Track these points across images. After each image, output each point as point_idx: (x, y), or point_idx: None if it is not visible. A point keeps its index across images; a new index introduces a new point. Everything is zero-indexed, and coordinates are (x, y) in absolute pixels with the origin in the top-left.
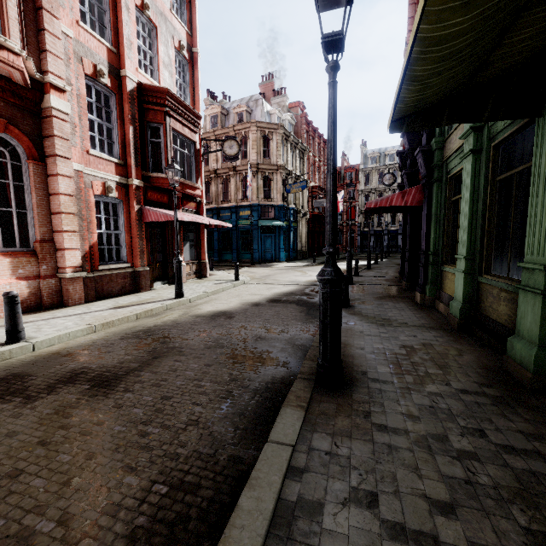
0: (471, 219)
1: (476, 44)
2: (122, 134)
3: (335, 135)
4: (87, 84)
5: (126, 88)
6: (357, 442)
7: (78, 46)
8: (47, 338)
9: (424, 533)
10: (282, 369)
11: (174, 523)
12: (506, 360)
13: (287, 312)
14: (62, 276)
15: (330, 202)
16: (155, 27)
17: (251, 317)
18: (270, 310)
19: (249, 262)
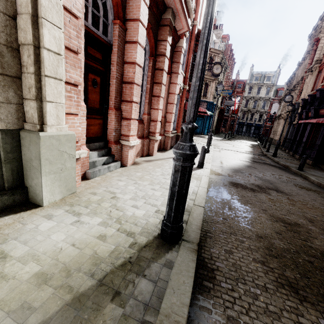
0: None
1: None
2: (187, 59)
3: None
4: None
5: (195, 32)
6: None
7: None
8: (210, 167)
9: None
10: None
11: None
12: None
13: (275, 169)
14: (167, 135)
15: None
16: None
17: (264, 169)
18: (264, 166)
19: None
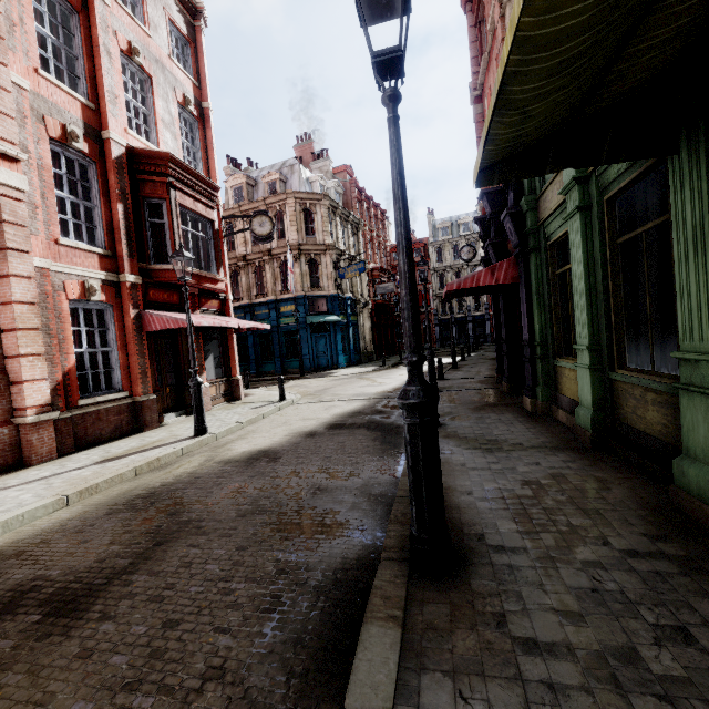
0: (589, 297)
1: (595, 51)
2: (108, 215)
3: (404, 191)
4: (53, 150)
5: (111, 154)
6: (497, 684)
7: (38, 101)
8: None
9: None
10: (357, 542)
11: None
12: (675, 493)
13: (356, 442)
14: (20, 422)
15: (406, 288)
16: (149, 77)
17: (304, 456)
18: (332, 441)
19: (298, 372)
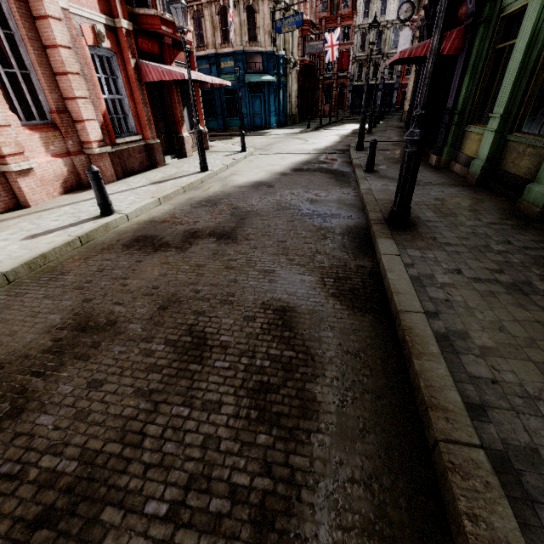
0: (519, 74)
1: None
2: None
3: None
4: None
5: None
6: (436, 251)
7: None
8: (133, 210)
9: (490, 280)
10: (350, 221)
11: (351, 290)
12: (520, 202)
13: (319, 179)
14: (90, 152)
15: (433, 62)
16: None
17: (290, 185)
18: (301, 178)
19: (237, 130)
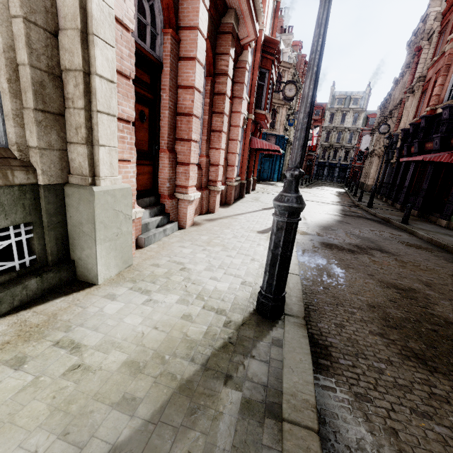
0: None
1: None
2: (252, 78)
3: None
4: None
5: (261, 40)
6: None
7: None
8: None
9: None
10: (446, 254)
11: None
12: None
13: (373, 223)
14: (230, 184)
15: None
16: None
17: (360, 224)
18: (359, 221)
19: None
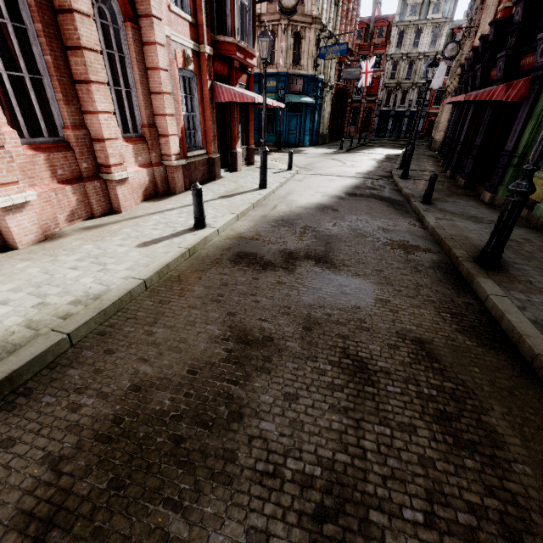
0: None
1: None
2: None
3: None
4: None
5: None
6: (539, 296)
7: None
8: (222, 225)
9: None
10: (432, 254)
11: (472, 327)
12: None
13: (378, 207)
14: (168, 164)
15: None
16: None
17: (353, 211)
18: (360, 204)
19: (272, 146)
